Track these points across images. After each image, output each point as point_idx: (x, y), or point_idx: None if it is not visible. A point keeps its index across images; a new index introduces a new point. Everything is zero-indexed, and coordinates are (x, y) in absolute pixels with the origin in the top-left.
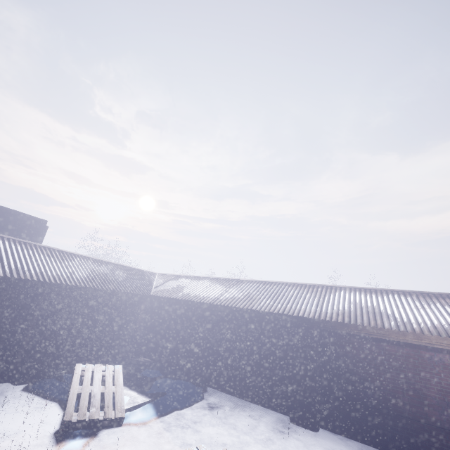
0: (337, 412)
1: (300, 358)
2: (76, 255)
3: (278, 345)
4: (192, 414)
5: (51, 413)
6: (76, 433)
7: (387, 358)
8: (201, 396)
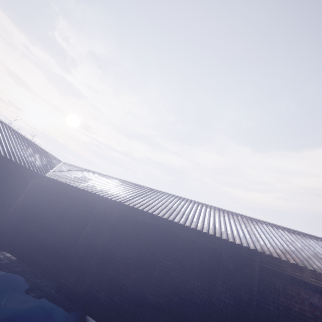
0: None
1: (232, 301)
2: None
3: (197, 274)
4: None
5: None
6: None
7: None
8: None
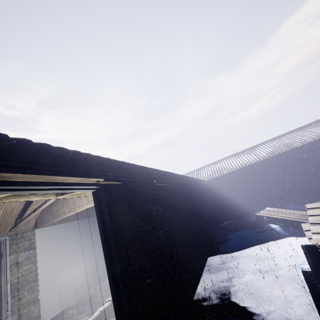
0: None
1: None
2: None
3: None
4: None
5: (285, 242)
6: None
7: None
8: None
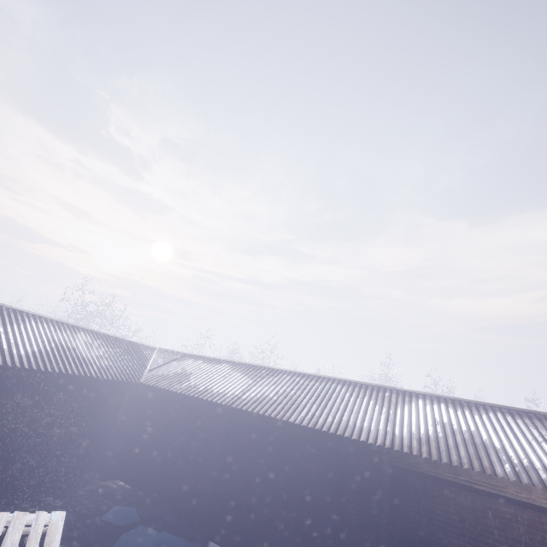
0: None
1: (360, 511)
2: (32, 315)
3: (325, 483)
4: None
5: None
6: None
7: (497, 525)
8: None
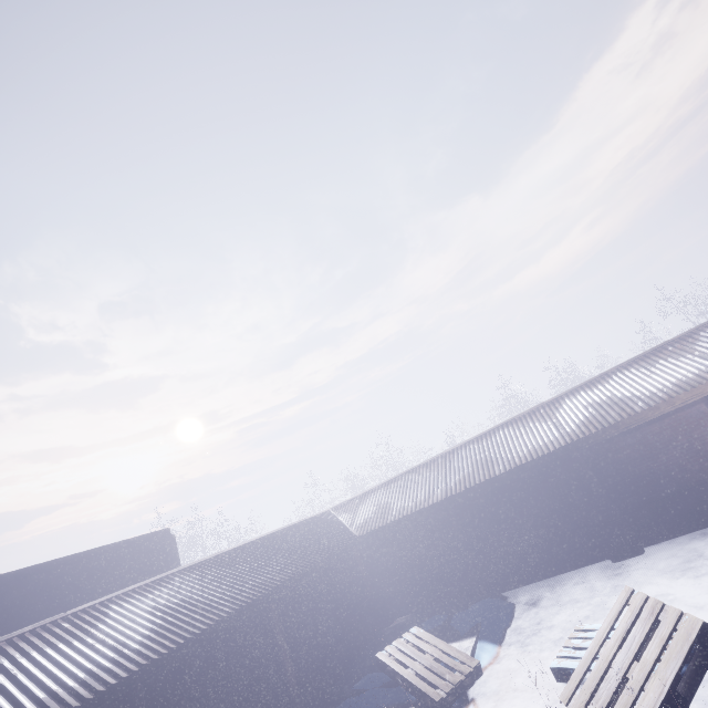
0: (647, 521)
1: (581, 492)
2: (244, 546)
3: (548, 495)
4: (523, 622)
5: None
6: (456, 706)
7: (656, 440)
8: (510, 604)
